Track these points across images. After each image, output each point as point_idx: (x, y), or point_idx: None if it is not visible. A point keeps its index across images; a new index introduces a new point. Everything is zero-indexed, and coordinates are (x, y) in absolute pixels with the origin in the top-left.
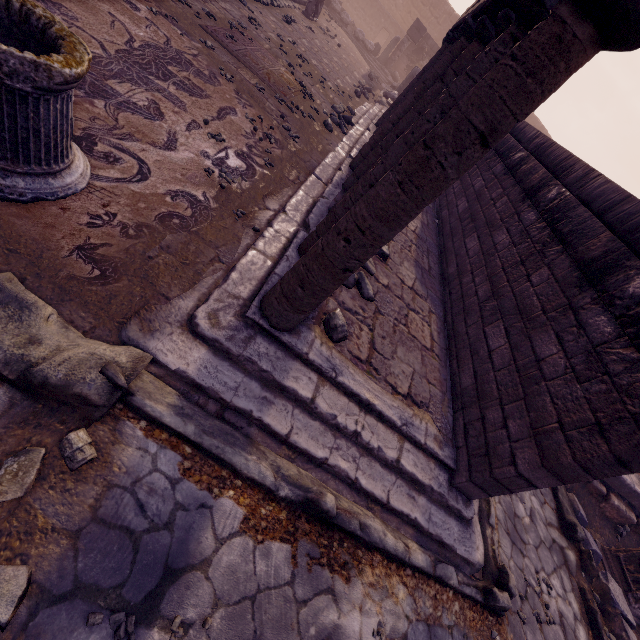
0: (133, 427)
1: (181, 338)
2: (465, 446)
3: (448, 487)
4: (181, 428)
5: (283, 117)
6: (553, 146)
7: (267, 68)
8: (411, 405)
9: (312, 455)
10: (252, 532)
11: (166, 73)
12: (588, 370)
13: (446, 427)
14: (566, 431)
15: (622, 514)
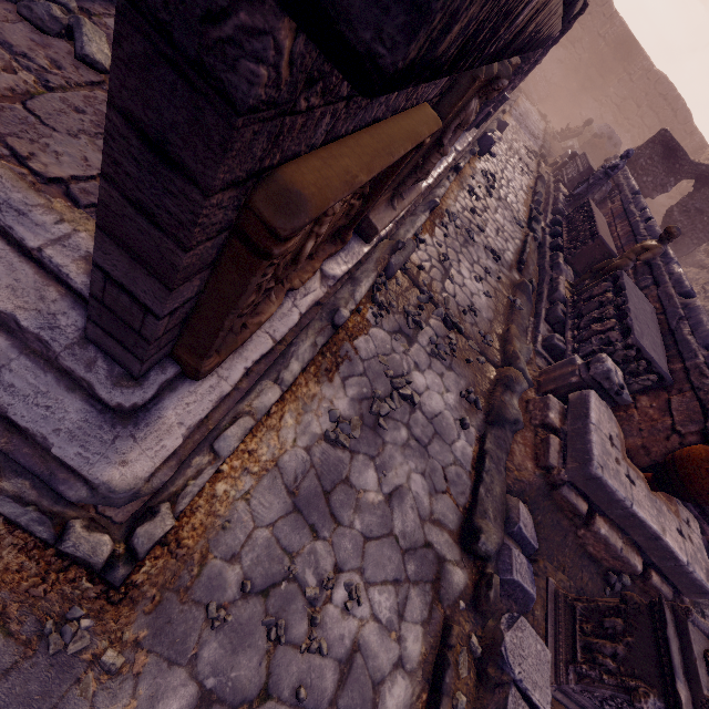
0: None
1: None
2: None
3: (77, 339)
4: None
5: None
6: None
7: None
8: (50, 193)
9: None
10: None
11: None
12: None
13: None
14: None
15: (614, 553)
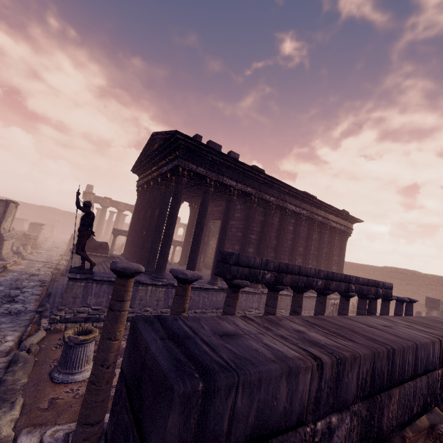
0: None
1: (35, 440)
2: None
3: None
4: None
5: None
6: None
7: None
8: None
9: None
10: None
11: None
12: None
13: None
14: None
15: None
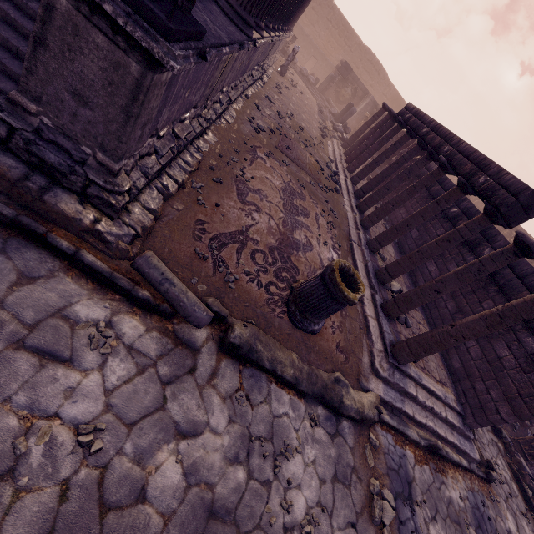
0: (377, 426)
1: (374, 380)
2: (467, 403)
3: (463, 425)
4: (393, 424)
5: (327, 201)
6: (478, 214)
7: (307, 162)
8: (443, 386)
9: (422, 423)
10: (417, 462)
11: (296, 208)
12: (528, 367)
13: (455, 393)
14: (523, 398)
15: None
